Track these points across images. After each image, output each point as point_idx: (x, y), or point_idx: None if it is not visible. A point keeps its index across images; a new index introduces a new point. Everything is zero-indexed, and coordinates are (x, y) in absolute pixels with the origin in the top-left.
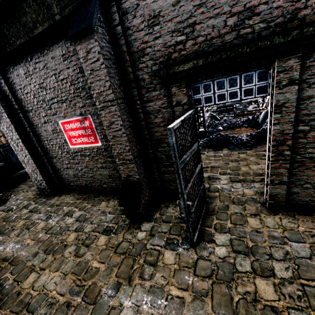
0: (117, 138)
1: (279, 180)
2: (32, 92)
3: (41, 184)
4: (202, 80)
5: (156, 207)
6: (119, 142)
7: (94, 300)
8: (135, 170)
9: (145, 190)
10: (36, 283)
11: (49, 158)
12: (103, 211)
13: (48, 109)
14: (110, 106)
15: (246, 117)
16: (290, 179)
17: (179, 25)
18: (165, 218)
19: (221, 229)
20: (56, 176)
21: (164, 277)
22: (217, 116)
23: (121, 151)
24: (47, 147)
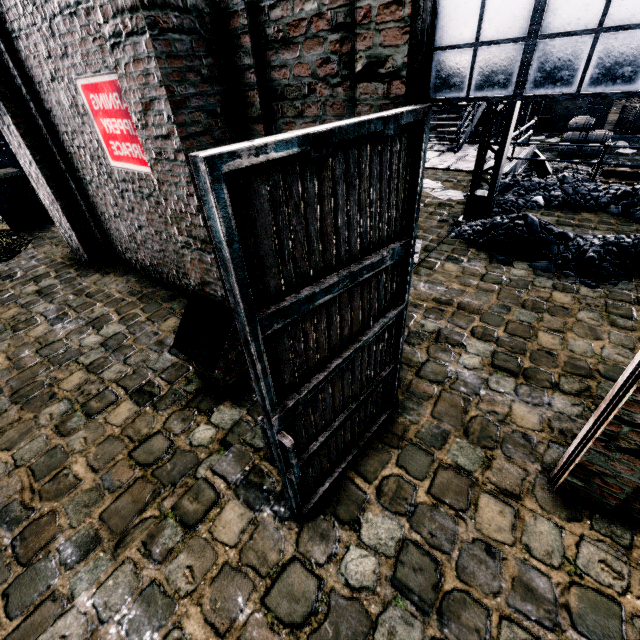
0: (166, 164)
1: (637, 446)
2: None
3: (70, 238)
4: None
5: None
6: (173, 180)
7: (31, 556)
8: (216, 272)
9: None
10: None
11: (81, 182)
12: (161, 340)
13: (48, 33)
14: (132, 34)
15: (629, 184)
16: None
17: None
18: None
19: (394, 498)
20: (98, 229)
21: (193, 572)
22: (547, 165)
23: (181, 209)
24: (72, 153)
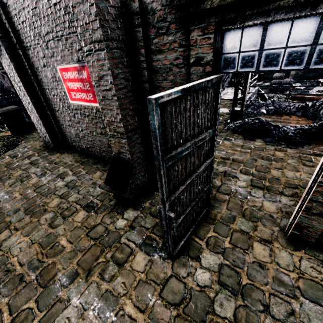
0: (107, 101)
1: (320, 211)
2: (27, 22)
3: (45, 137)
4: (246, 21)
5: (149, 194)
6: (109, 107)
7: (46, 283)
8: (127, 147)
9: (139, 173)
10: (5, 243)
11: (52, 111)
12: (94, 182)
13: (45, 47)
14: (98, 50)
15: (303, 102)
16: None
17: None
18: (154, 211)
19: (214, 246)
20: (59, 132)
21: (125, 285)
22: (265, 95)
23: (112, 120)
24: (50, 98)
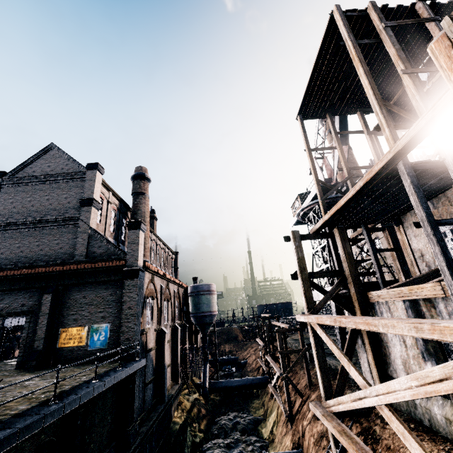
0: None
1: (21, 355)
2: None
3: None
4: (9, 318)
5: None
6: None
7: None
8: None
9: None
10: None
11: None
12: None
13: None
14: None
15: None
16: (25, 354)
17: (8, 302)
18: None
19: None
20: None
21: None
22: None
23: None
24: None
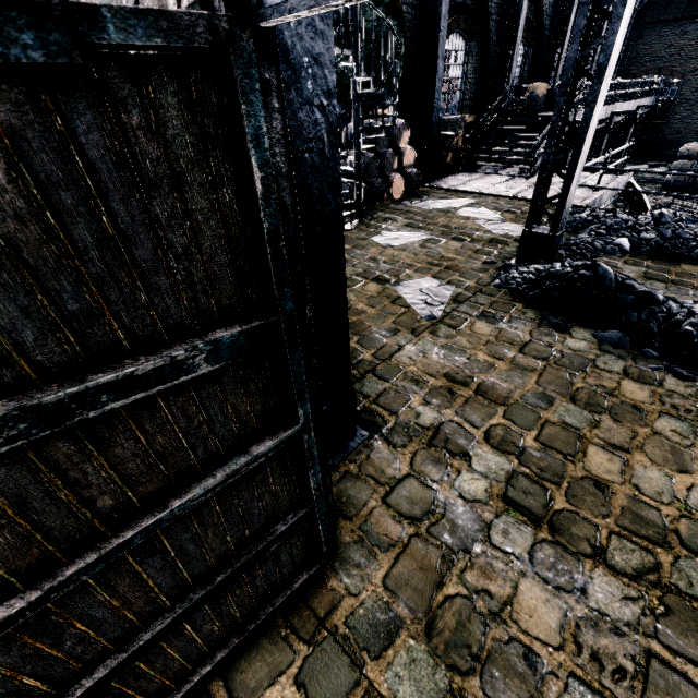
0: None
1: None
2: None
3: None
4: None
5: None
6: None
7: None
8: None
9: None
10: None
11: None
12: None
13: None
14: None
15: None
16: None
17: None
18: None
19: None
20: None
21: None
22: (645, 198)
23: None
24: None
